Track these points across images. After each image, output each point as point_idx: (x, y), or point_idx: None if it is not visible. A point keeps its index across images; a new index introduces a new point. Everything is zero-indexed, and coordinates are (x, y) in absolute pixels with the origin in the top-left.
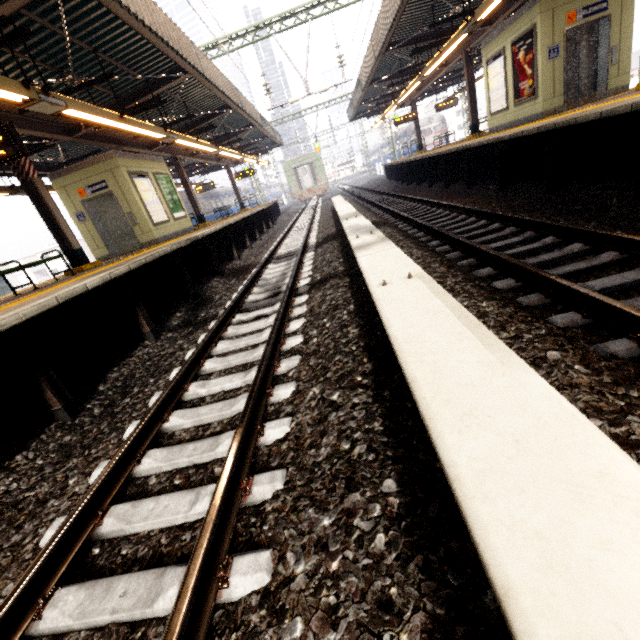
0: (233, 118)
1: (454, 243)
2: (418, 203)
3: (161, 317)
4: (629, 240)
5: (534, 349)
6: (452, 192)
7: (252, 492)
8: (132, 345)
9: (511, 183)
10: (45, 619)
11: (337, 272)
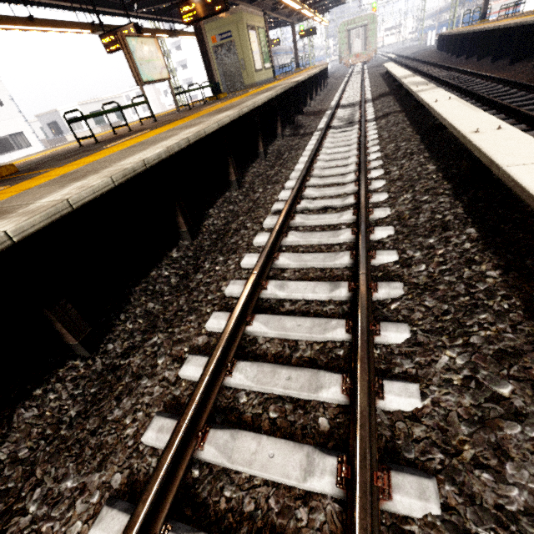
0: None
1: (479, 99)
2: (462, 74)
3: None
4: None
5: None
6: (495, 67)
7: (370, 164)
8: (271, 139)
9: None
10: (311, 181)
11: (395, 111)
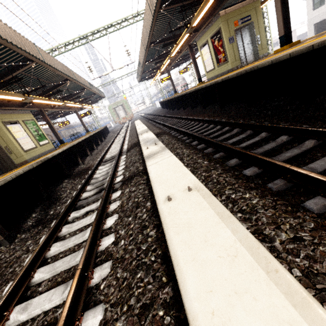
0: (73, 85)
1: (207, 142)
2: (180, 119)
3: (20, 220)
4: (321, 131)
5: (323, 256)
6: (196, 111)
7: None
8: None
9: (226, 104)
10: None
11: (138, 171)
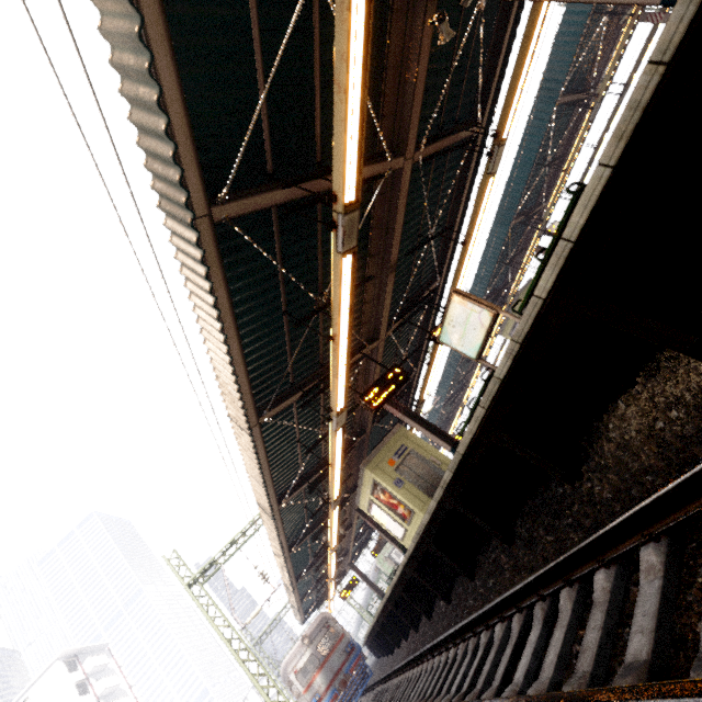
0: None
1: None
2: None
3: None
4: None
5: None
6: None
7: None
8: None
9: None
10: None
11: None
